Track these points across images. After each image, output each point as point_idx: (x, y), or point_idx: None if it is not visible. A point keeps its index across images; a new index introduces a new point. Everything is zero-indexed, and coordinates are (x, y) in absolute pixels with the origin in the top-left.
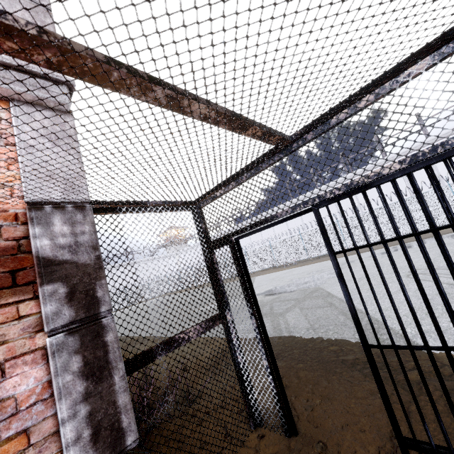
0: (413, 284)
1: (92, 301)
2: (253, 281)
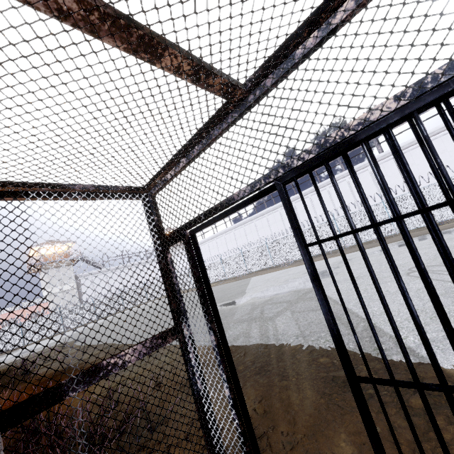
0: (414, 282)
1: None
2: (248, 282)
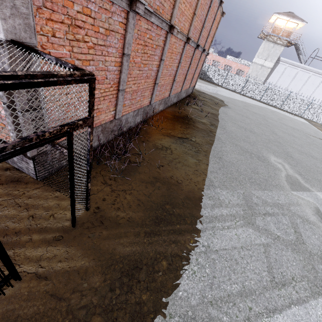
0: None
1: (13, 101)
2: None
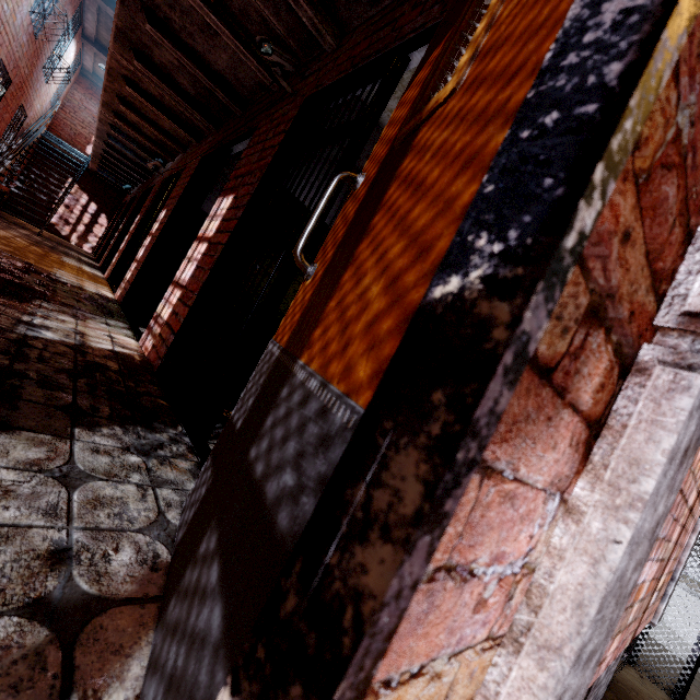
0: None
1: None
2: None
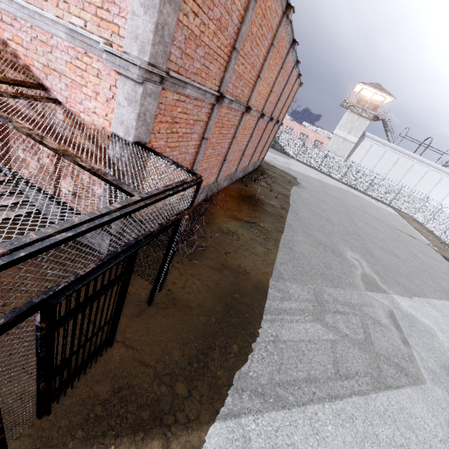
0: None
1: None
2: None
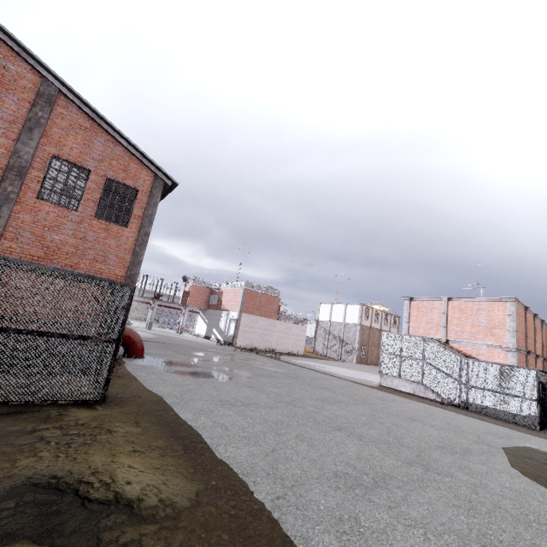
0: None
1: None
2: None
